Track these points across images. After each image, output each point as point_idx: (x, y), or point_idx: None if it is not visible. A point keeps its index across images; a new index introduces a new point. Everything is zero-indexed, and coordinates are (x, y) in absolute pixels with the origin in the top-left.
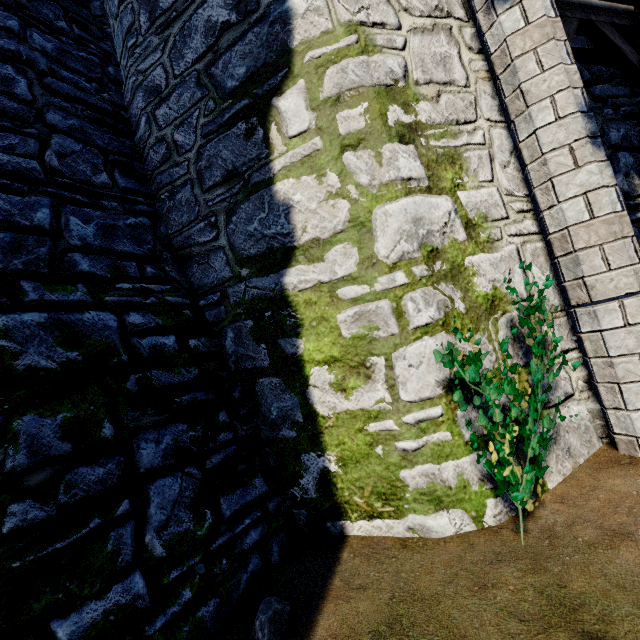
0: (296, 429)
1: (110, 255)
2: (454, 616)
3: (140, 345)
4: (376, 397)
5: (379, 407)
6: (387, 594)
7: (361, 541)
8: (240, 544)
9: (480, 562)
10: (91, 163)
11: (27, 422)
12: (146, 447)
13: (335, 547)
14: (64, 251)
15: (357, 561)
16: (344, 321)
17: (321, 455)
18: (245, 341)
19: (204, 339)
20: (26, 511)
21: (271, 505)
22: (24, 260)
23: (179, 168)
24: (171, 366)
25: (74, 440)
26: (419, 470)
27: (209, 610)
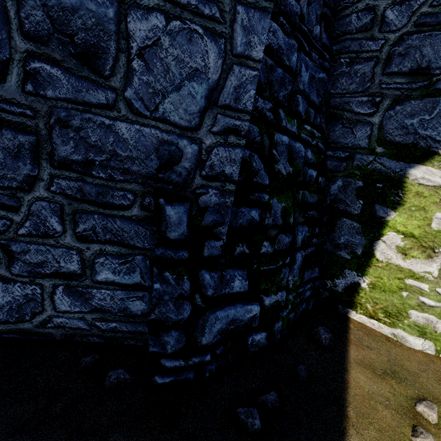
0: (352, 256)
1: (306, 101)
2: (429, 387)
3: (307, 173)
4: (426, 269)
5: (424, 275)
6: (385, 358)
7: (359, 324)
8: (304, 295)
9: (440, 371)
10: (316, 13)
11: (275, 203)
12: (299, 235)
13: (343, 319)
14: (294, 91)
15: (361, 333)
16: (439, 219)
17: (360, 276)
18: (348, 192)
19: (324, 179)
20: (268, 247)
21: (317, 283)
22: (283, 94)
23: (373, 43)
24: (309, 190)
25: (282, 219)
26: (425, 315)
27: (292, 316)
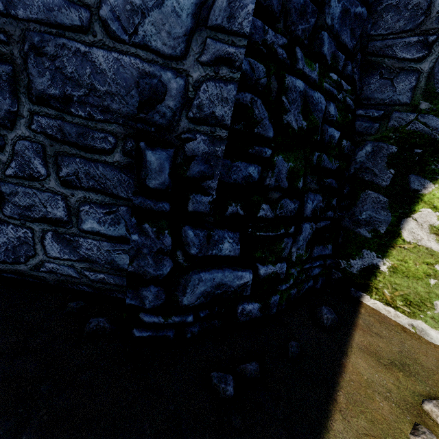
0: (373, 234)
1: (335, 42)
2: None
3: (326, 132)
4: None
5: None
6: (397, 348)
7: (372, 310)
8: (311, 272)
9: None
10: None
11: (279, 160)
12: (309, 203)
13: (354, 303)
14: (319, 27)
15: (372, 319)
16: None
17: (380, 257)
18: (378, 160)
19: (349, 143)
20: (267, 210)
21: (328, 262)
22: (303, 27)
23: None
24: (328, 154)
25: (288, 182)
26: None
27: (293, 292)
